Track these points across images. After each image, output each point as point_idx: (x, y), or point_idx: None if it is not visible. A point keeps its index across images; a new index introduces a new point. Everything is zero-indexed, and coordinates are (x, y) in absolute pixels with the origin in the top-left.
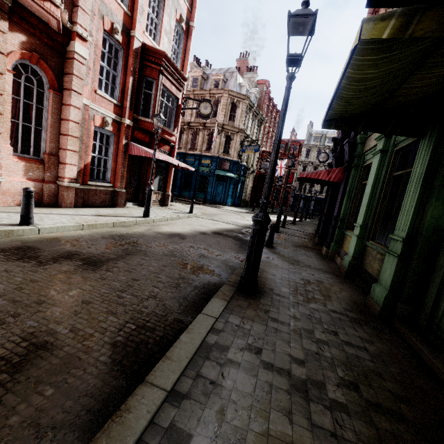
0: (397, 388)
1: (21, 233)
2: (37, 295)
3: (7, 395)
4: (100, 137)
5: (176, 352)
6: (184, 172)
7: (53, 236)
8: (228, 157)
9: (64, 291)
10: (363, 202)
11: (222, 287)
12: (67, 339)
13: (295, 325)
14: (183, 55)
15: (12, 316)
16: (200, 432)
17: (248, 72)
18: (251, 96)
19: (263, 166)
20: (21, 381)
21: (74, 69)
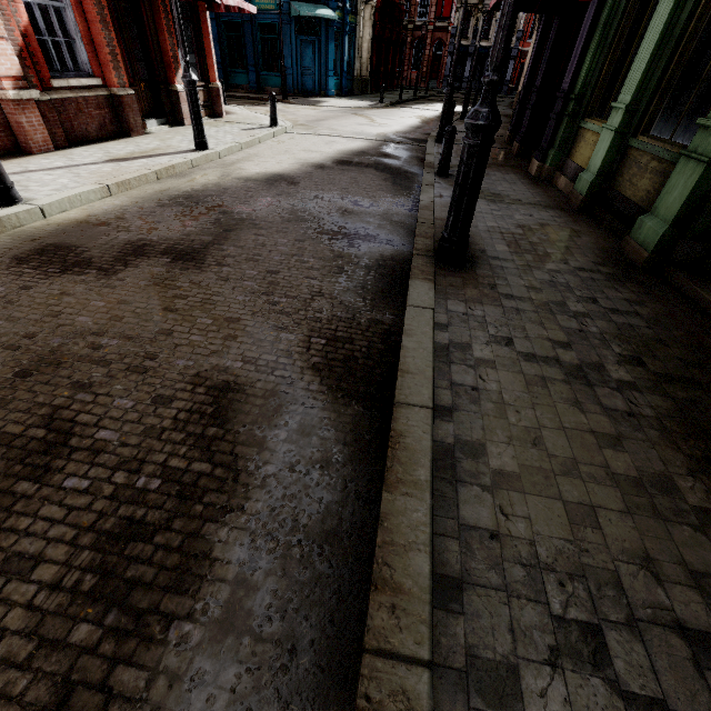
0: (686, 353)
1: (17, 222)
2: (153, 323)
3: (237, 448)
4: None
5: (410, 363)
6: (221, 20)
7: (73, 218)
8: None
9: (184, 309)
10: (642, 48)
11: (413, 261)
12: (250, 374)
13: (539, 298)
14: None
15: (147, 358)
16: (491, 440)
17: None
18: None
19: None
20: (240, 431)
21: None
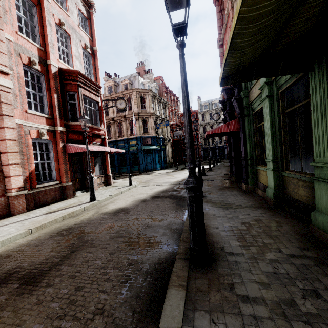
0: None
1: None
2: None
3: None
4: (40, 146)
5: None
6: (118, 154)
7: None
8: (148, 135)
9: None
10: (266, 140)
11: (174, 266)
12: None
13: (270, 297)
14: (94, 71)
15: None
16: None
17: (146, 74)
18: (152, 89)
19: (175, 135)
20: None
21: (1, 98)
